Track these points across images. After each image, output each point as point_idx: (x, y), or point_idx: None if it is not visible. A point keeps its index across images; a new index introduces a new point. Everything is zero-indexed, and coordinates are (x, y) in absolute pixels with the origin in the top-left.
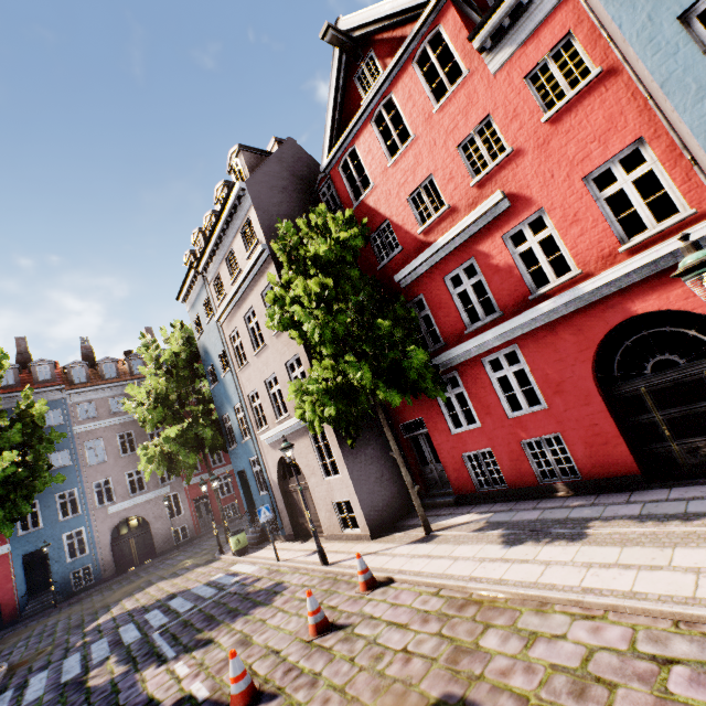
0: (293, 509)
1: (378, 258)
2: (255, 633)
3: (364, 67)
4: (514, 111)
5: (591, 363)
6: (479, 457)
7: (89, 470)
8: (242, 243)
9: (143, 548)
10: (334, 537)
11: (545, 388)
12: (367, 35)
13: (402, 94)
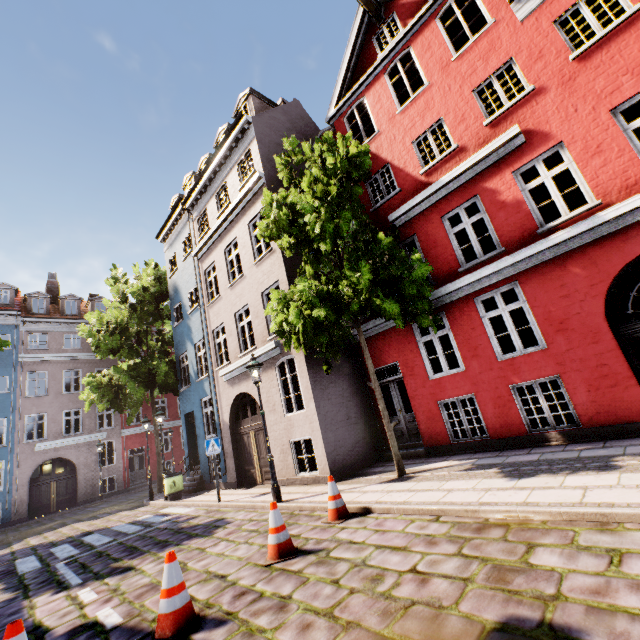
0: (241, 453)
1: (372, 202)
2: (191, 560)
3: (384, 28)
4: (539, 53)
5: (604, 298)
6: (458, 404)
7: (26, 401)
8: (237, 176)
9: (64, 494)
10: (286, 482)
11: (546, 327)
12: (392, 1)
13: (420, 47)
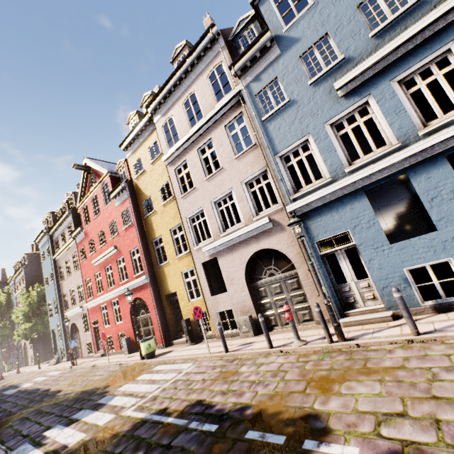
0: (27, 357)
1: None
2: None
3: None
4: None
5: None
6: None
7: None
8: (22, 280)
9: None
10: (30, 365)
11: None
12: None
13: None
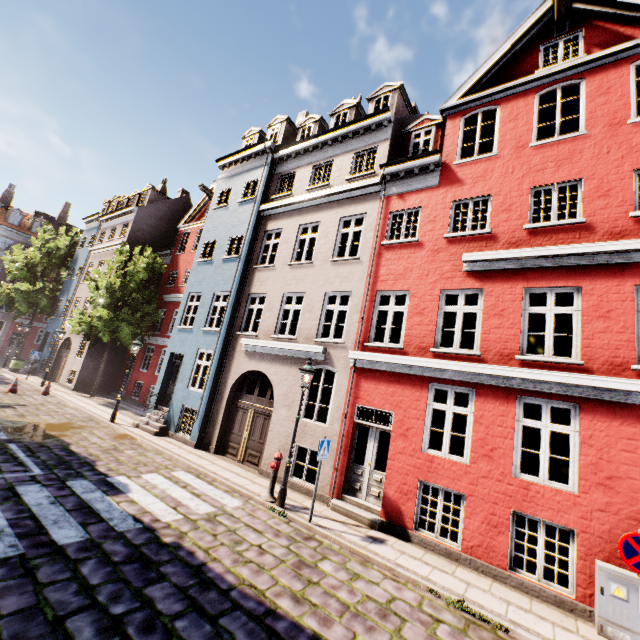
0: (58, 365)
1: (168, 282)
2: None
3: None
4: None
5: None
6: (140, 384)
7: None
8: (121, 229)
9: None
10: (62, 384)
11: None
12: None
13: None
